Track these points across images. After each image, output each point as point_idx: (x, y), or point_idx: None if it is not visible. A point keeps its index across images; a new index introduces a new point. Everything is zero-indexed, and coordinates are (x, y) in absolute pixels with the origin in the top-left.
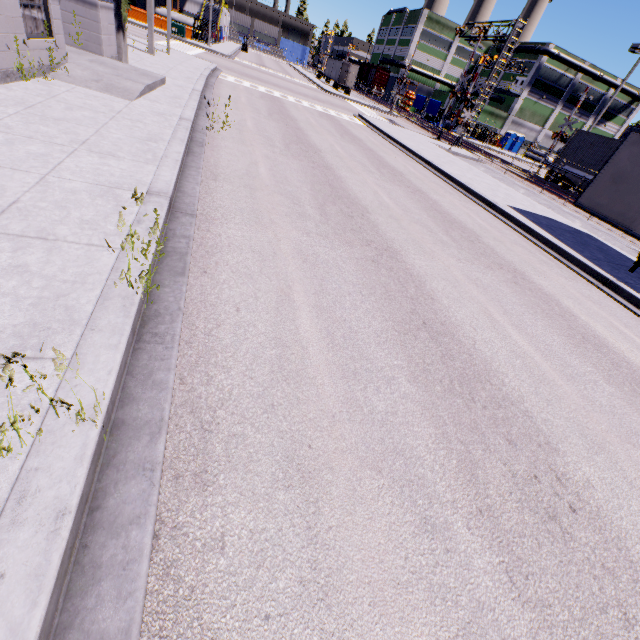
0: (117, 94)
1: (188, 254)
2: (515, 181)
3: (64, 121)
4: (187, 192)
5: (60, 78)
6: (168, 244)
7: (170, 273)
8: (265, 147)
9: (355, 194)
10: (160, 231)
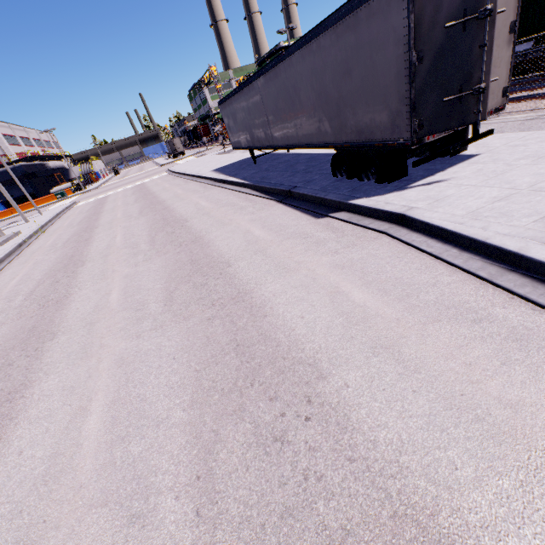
0: None
1: None
2: None
3: None
4: None
5: None
6: None
7: None
8: (64, 230)
9: (99, 223)
10: None
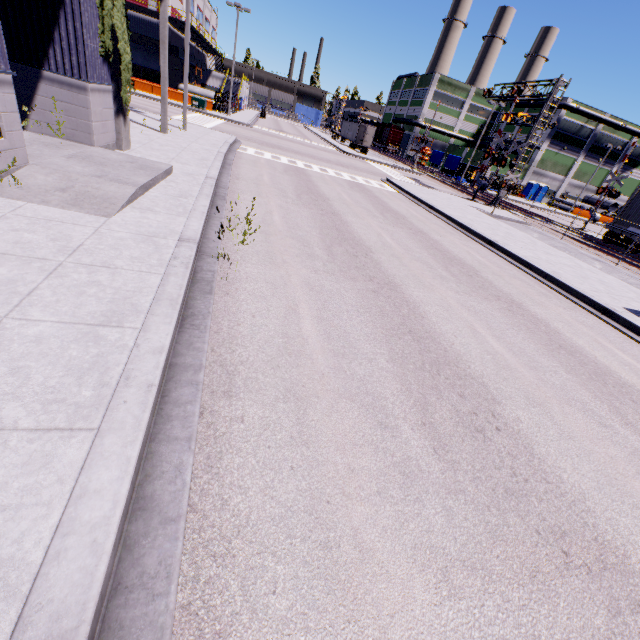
0: (89, 208)
1: None
2: (577, 248)
3: None
4: (159, 500)
5: (3, 192)
6: None
7: None
8: (302, 262)
9: (452, 345)
10: None
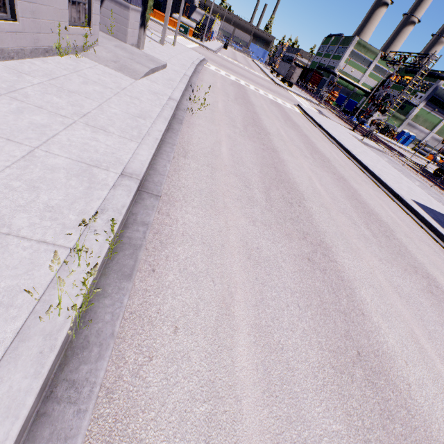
0: (127, 73)
1: (141, 247)
2: (411, 173)
3: (76, 93)
4: (158, 169)
5: (88, 56)
6: (126, 233)
7: (117, 275)
8: (229, 127)
9: (294, 178)
10: (120, 222)
